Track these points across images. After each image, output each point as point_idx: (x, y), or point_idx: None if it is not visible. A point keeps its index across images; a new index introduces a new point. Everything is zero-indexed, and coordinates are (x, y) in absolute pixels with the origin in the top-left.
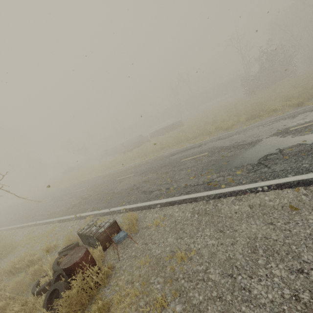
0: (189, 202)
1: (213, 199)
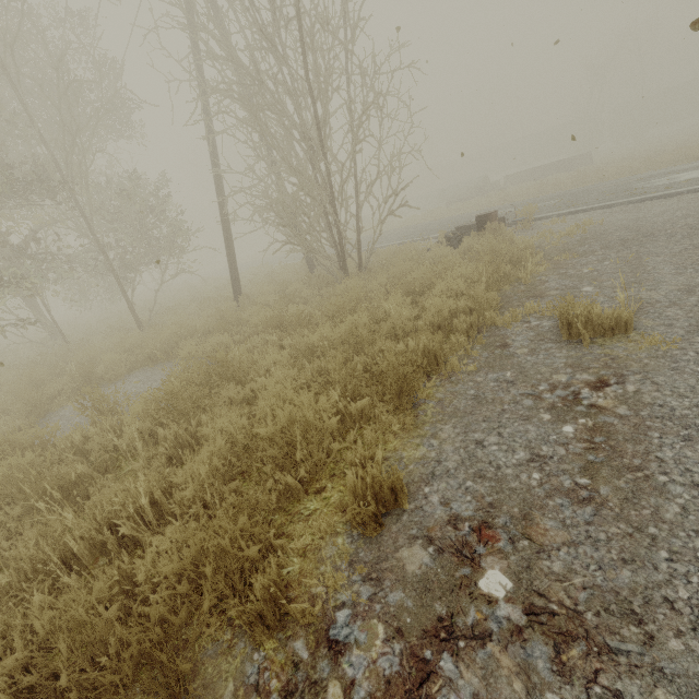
0: (599, 209)
1: (635, 203)
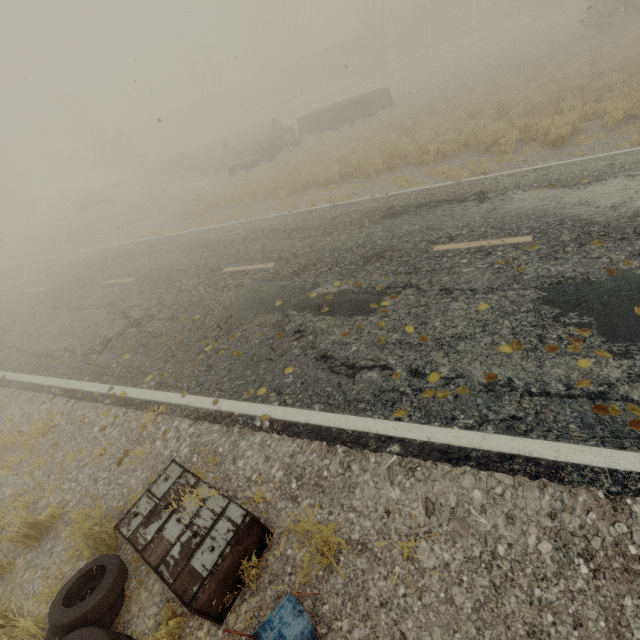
0: (524, 475)
1: None
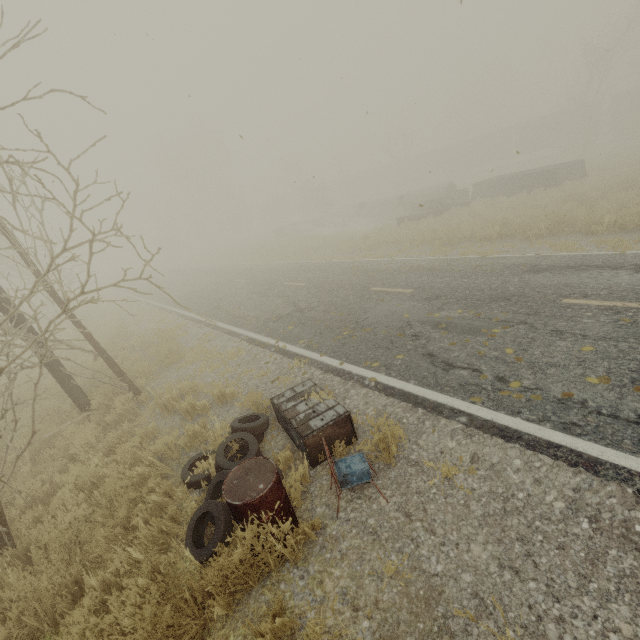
0: (564, 461)
1: None
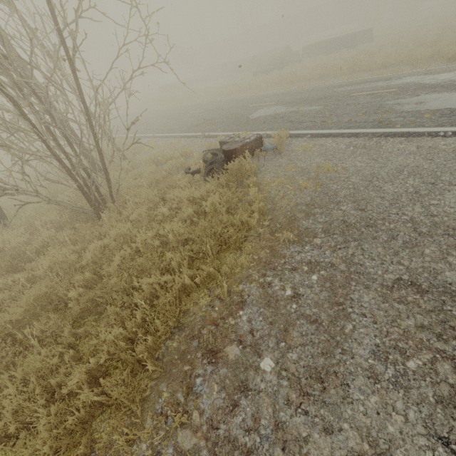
0: (347, 137)
1: (379, 137)
